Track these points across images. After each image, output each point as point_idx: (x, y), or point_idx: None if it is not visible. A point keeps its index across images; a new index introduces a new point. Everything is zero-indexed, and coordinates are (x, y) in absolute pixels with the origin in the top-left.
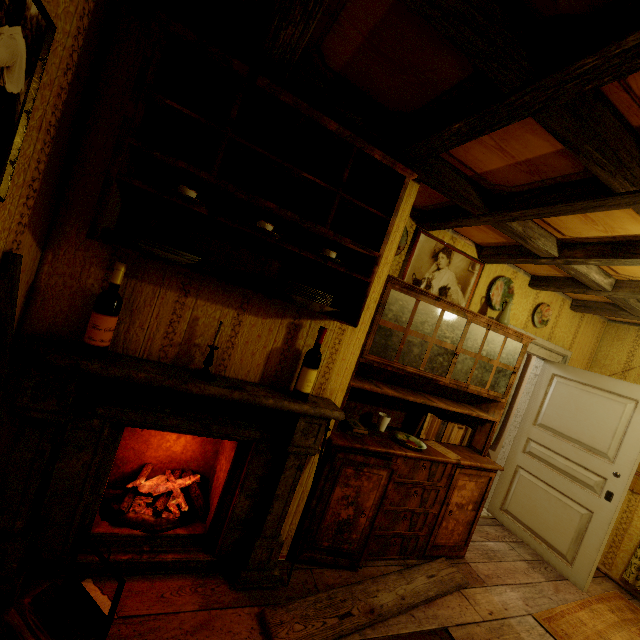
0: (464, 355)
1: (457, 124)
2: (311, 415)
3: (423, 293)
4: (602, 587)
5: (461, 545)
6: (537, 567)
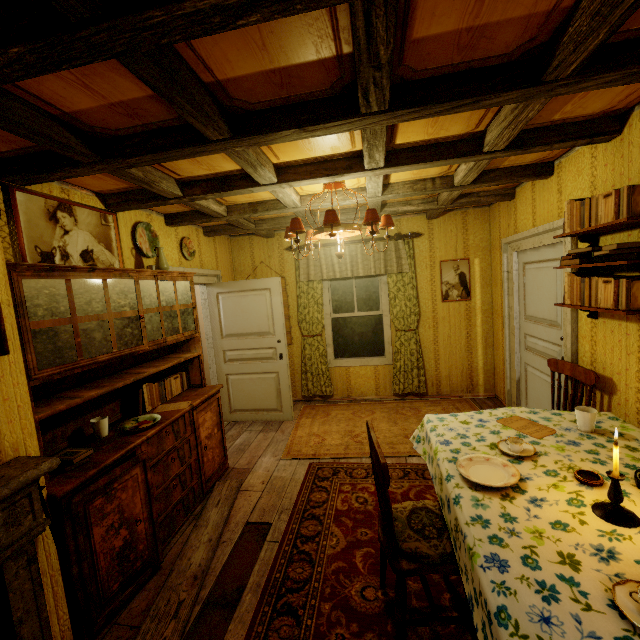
0: (148, 314)
1: (15, 48)
2: (7, 497)
3: (70, 269)
4: (298, 409)
5: (223, 461)
6: (268, 429)
